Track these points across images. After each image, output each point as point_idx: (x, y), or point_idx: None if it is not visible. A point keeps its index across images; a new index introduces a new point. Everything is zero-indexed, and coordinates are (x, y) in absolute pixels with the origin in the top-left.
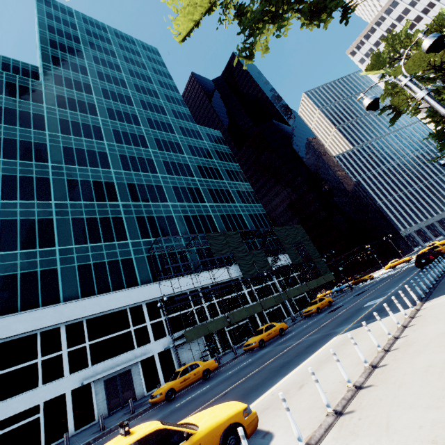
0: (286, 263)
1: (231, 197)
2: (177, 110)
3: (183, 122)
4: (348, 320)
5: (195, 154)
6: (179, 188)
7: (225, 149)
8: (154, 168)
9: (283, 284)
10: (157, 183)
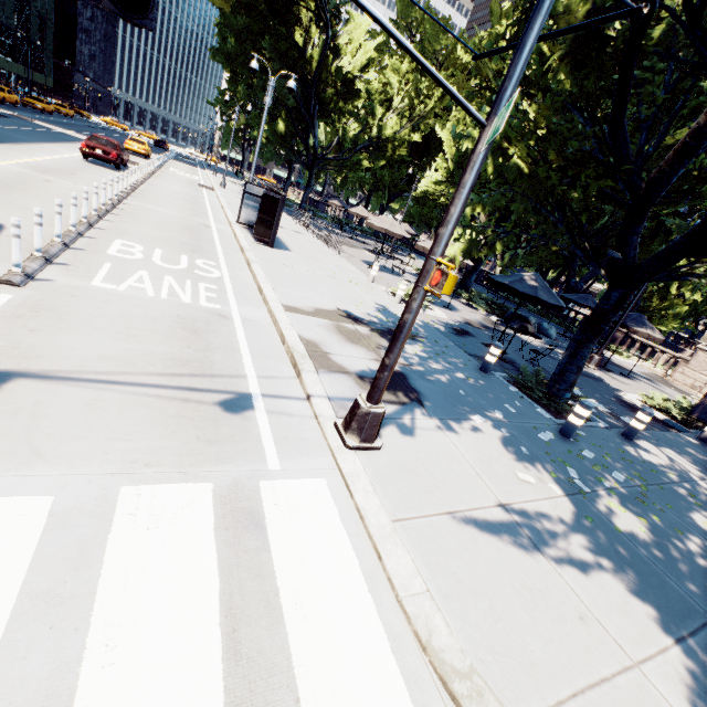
0: None
1: None
2: None
3: None
4: None
5: None
6: None
7: None
8: None
9: (9, 51)
10: None
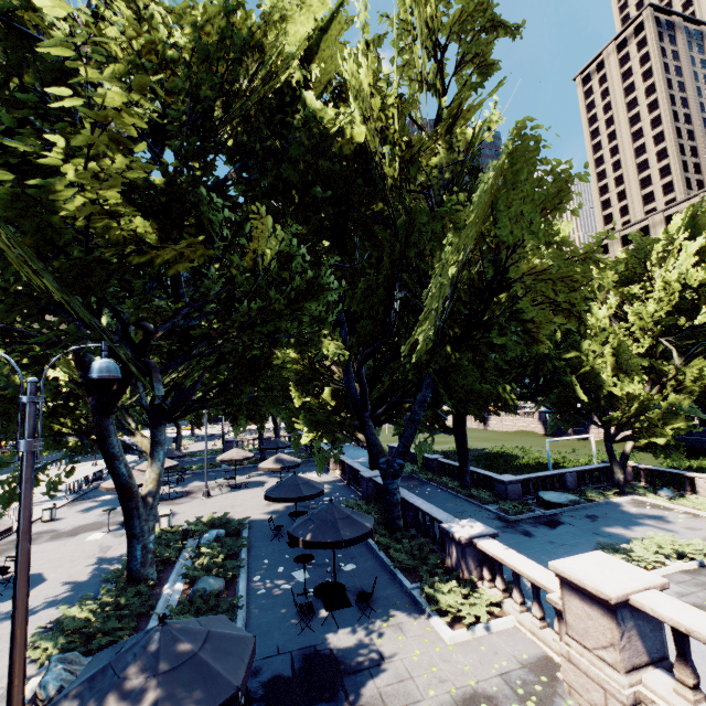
0: None
1: None
2: None
3: None
4: None
5: None
6: None
7: None
8: None
9: None
10: None
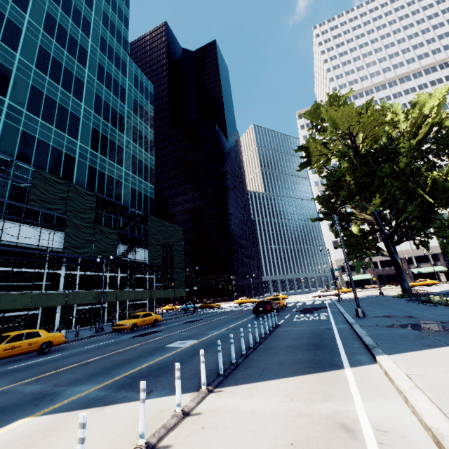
0: (145, 260)
1: (121, 156)
2: (112, 20)
3: (111, 37)
4: (115, 369)
5: (104, 80)
6: (45, 95)
7: (148, 107)
8: (15, 42)
9: (122, 282)
10: (3, 62)
